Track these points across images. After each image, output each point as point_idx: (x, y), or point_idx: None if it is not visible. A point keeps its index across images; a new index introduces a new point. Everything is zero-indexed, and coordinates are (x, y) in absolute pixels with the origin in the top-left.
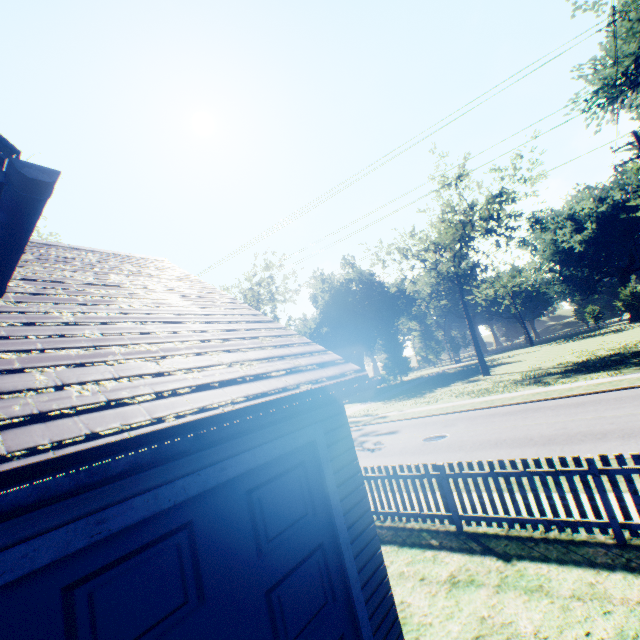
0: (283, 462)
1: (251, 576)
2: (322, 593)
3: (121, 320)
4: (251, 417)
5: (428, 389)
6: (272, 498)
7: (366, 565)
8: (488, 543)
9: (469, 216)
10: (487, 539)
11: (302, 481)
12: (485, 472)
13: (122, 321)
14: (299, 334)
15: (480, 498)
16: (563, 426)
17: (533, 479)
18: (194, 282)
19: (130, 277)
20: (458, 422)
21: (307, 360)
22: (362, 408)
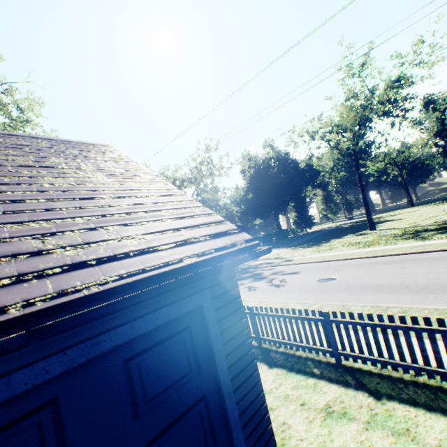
0: (167, 329)
1: (126, 437)
2: (202, 438)
3: (33, 198)
4: (110, 302)
5: (325, 240)
6: (153, 363)
7: (248, 408)
8: (362, 379)
9: (369, 100)
10: (361, 375)
11: (187, 343)
12: (364, 322)
13: (34, 199)
14: (203, 206)
15: (358, 341)
16: (436, 276)
17: (409, 333)
18: (126, 162)
19: (69, 159)
20: (346, 268)
21: (202, 231)
22: (275, 252)
